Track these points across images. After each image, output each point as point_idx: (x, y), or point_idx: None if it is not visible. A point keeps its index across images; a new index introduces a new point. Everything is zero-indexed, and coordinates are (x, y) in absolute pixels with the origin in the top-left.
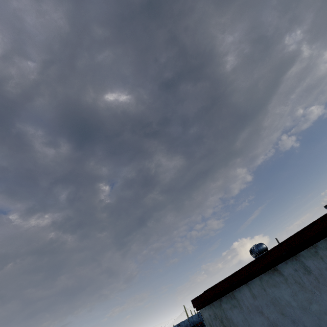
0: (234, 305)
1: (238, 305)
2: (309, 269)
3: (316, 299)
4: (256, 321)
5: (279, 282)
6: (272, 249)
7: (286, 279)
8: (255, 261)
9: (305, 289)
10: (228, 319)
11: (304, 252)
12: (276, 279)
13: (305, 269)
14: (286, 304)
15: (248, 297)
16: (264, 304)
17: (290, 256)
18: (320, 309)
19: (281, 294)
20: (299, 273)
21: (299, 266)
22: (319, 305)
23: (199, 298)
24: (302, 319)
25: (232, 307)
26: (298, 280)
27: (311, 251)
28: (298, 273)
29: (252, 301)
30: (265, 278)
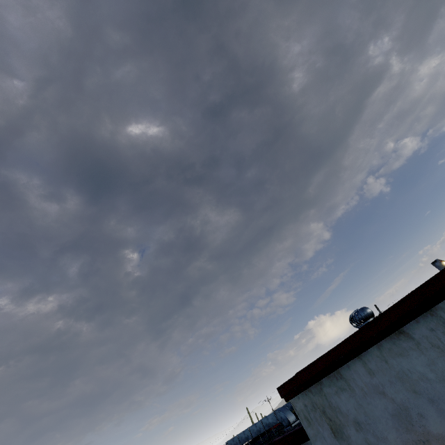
0: (342, 388)
1: (348, 387)
2: None
3: None
4: (376, 406)
5: (408, 348)
6: (396, 304)
7: (418, 344)
8: (371, 324)
9: None
10: (333, 408)
11: (444, 303)
12: (403, 345)
13: None
14: (419, 377)
15: (362, 374)
16: (386, 382)
17: (423, 311)
18: None
19: (412, 365)
20: (437, 333)
21: (436, 324)
22: None
23: (289, 384)
24: (444, 395)
25: (339, 390)
26: (435, 343)
27: None
28: (436, 333)
29: (368, 379)
30: (386, 346)
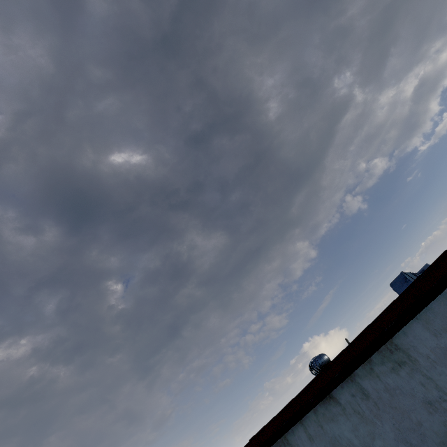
0: None
1: None
2: (367, 392)
3: (378, 432)
4: None
5: (337, 414)
6: (324, 369)
7: (344, 409)
8: (306, 389)
9: (366, 420)
10: None
11: (359, 370)
12: (333, 410)
13: (362, 392)
14: (347, 443)
15: (304, 439)
16: None
17: (344, 377)
18: (384, 446)
19: (341, 430)
20: (356, 399)
21: (356, 390)
22: (383, 440)
23: None
24: None
25: None
26: (356, 409)
27: (367, 368)
28: (356, 399)
29: (309, 445)
30: (321, 411)
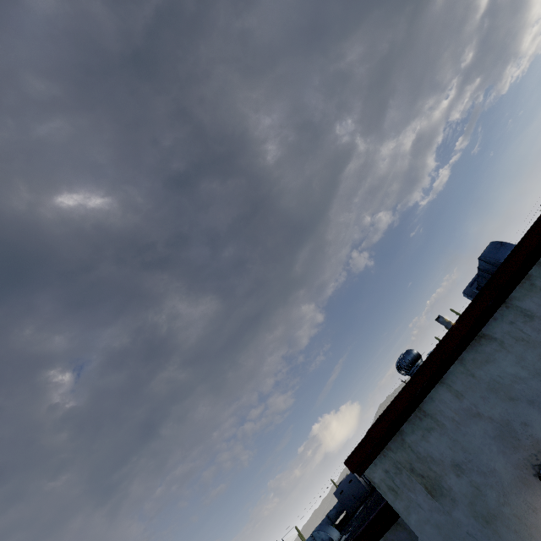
0: (429, 428)
1: (436, 424)
2: (530, 313)
3: None
4: (473, 434)
5: (493, 352)
6: (470, 305)
7: (502, 343)
8: (447, 336)
9: (533, 343)
10: (423, 459)
11: (516, 291)
12: (487, 350)
13: (524, 315)
14: (512, 380)
15: (449, 401)
16: (478, 399)
17: (499, 304)
18: None
19: (501, 369)
20: (517, 325)
21: (514, 316)
22: None
23: (360, 449)
24: None
25: (426, 433)
26: (519, 336)
27: (525, 286)
28: (516, 325)
29: (458, 404)
30: (469, 357)
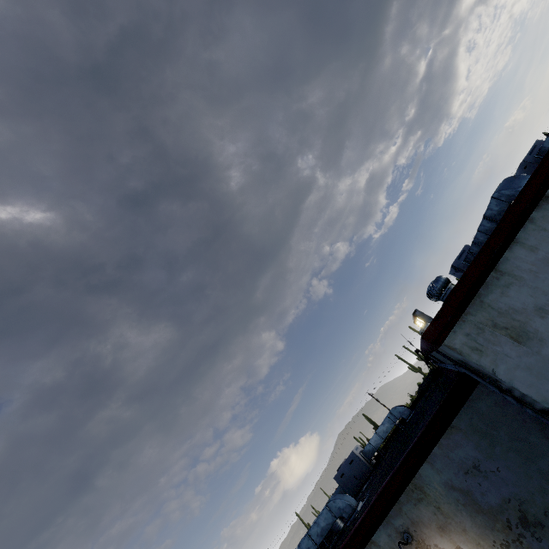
0: (507, 284)
1: (514, 279)
2: None
3: None
4: None
5: None
6: (535, 171)
7: None
8: (517, 200)
9: None
10: (504, 313)
11: None
12: None
13: None
14: None
15: (524, 256)
16: None
17: None
18: None
19: None
20: None
21: None
22: None
23: (438, 319)
24: None
25: (504, 289)
26: None
27: None
28: None
29: (533, 256)
30: (538, 216)
